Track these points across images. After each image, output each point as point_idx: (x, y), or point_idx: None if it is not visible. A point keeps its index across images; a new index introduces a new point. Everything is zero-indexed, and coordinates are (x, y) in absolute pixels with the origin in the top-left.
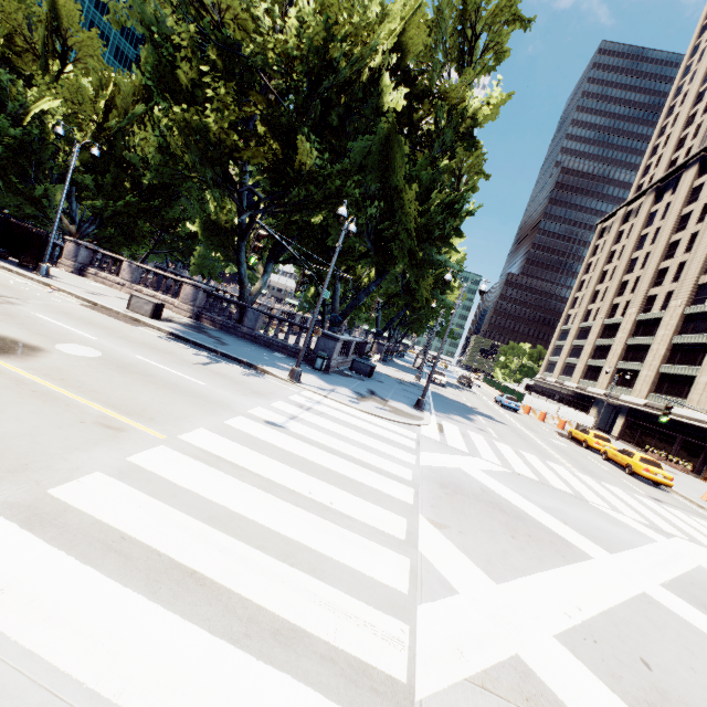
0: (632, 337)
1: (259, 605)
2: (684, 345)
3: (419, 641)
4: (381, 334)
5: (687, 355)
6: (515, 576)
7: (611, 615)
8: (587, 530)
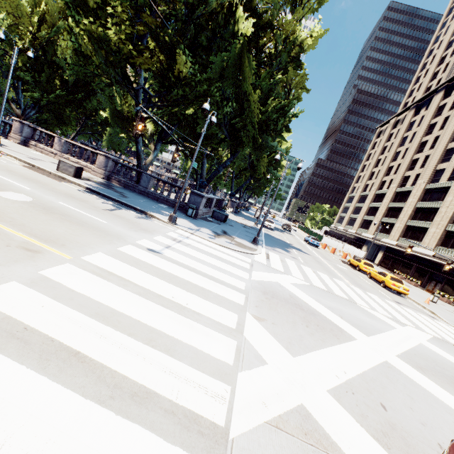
0: (392, 202)
1: (124, 376)
2: (423, 208)
3: (236, 397)
4: (234, 195)
5: (424, 214)
6: (306, 351)
7: (364, 376)
8: (354, 322)
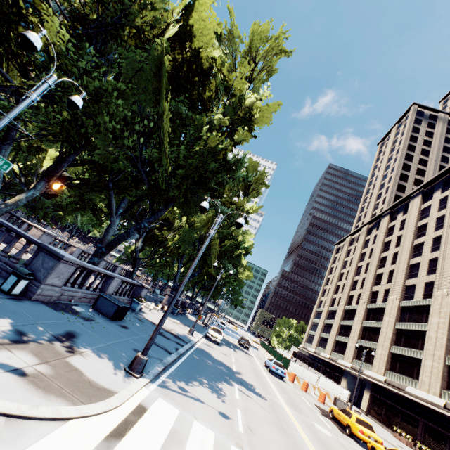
0: (366, 320)
1: None
2: (405, 330)
3: None
4: (176, 288)
5: (409, 339)
6: None
7: None
8: None
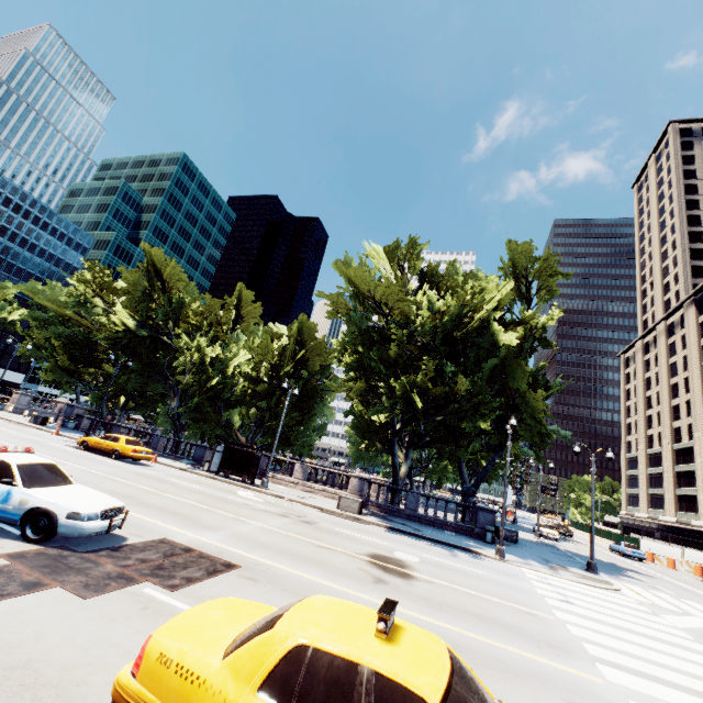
0: None
1: None
2: None
3: None
4: None
5: None
6: None
7: None
8: None
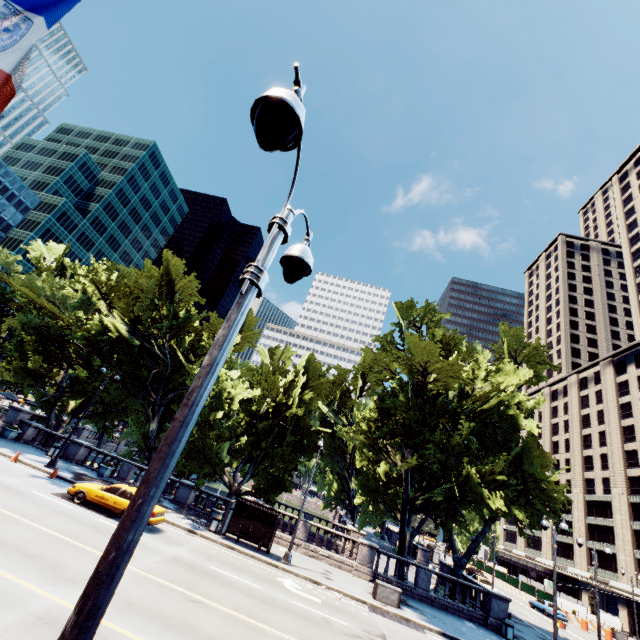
0: (588, 516)
1: None
2: None
3: None
4: (415, 535)
5: None
6: None
7: None
8: None
